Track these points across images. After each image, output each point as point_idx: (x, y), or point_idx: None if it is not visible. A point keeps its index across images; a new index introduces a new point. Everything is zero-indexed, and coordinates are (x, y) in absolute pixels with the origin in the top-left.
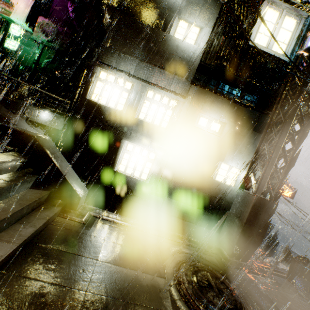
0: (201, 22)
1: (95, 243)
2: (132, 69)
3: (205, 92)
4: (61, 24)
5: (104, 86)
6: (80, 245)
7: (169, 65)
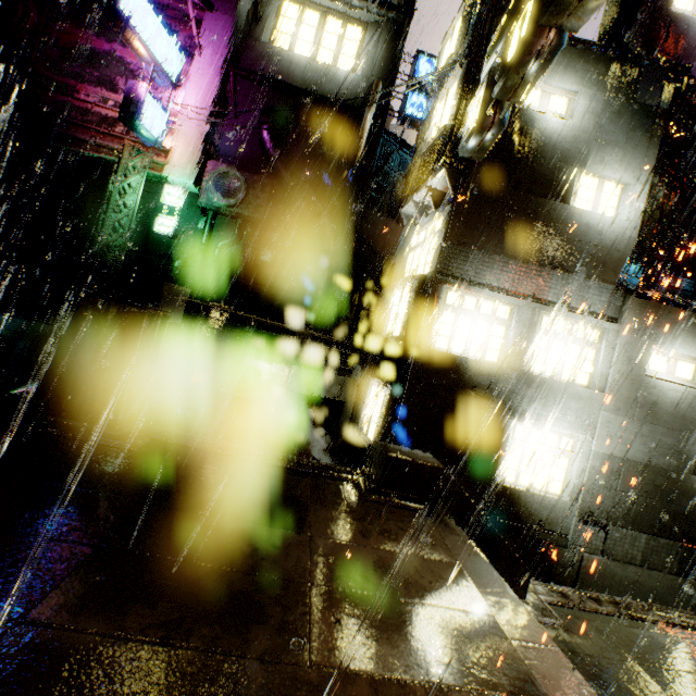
0: (627, 174)
1: (639, 677)
2: (508, 280)
3: (656, 306)
4: (243, 166)
5: (456, 319)
6: (633, 689)
7: (576, 263)
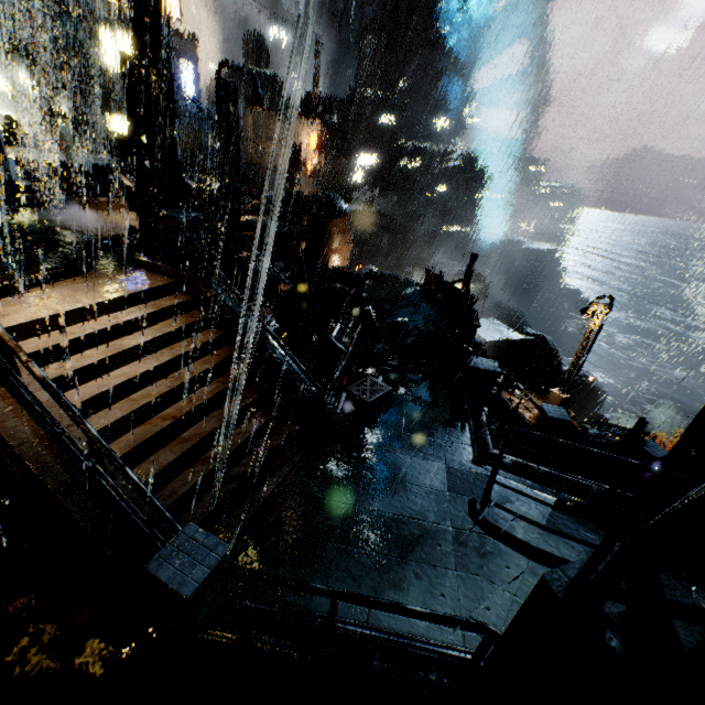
0: None
1: None
2: None
3: (6, 50)
4: None
5: None
6: None
7: None
